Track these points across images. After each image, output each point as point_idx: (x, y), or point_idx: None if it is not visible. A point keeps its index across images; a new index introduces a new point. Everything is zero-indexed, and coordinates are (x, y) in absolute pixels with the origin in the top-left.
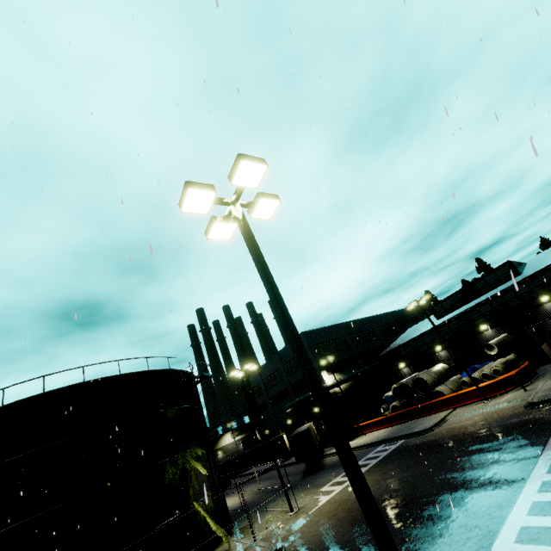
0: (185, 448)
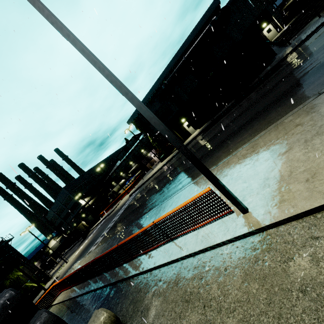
0: (12, 271)
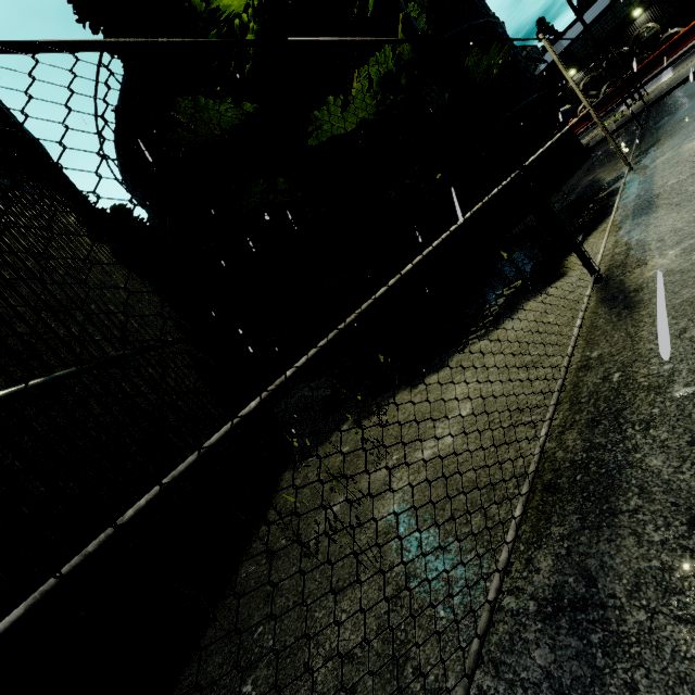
0: None
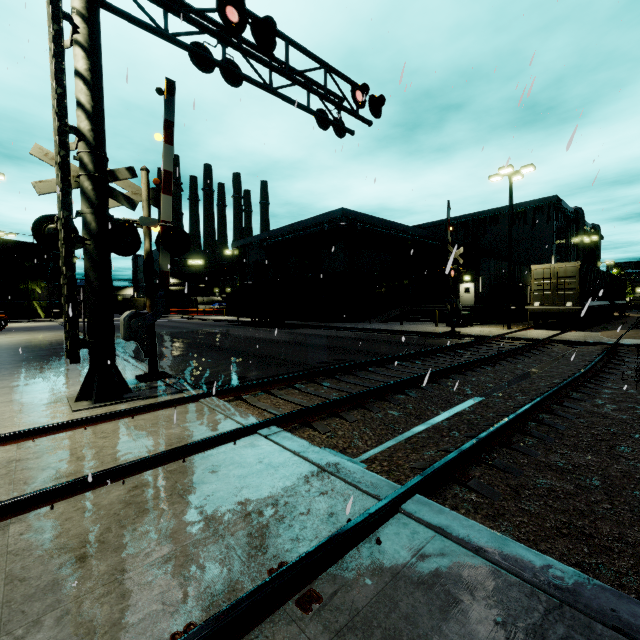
0: (35, 281)
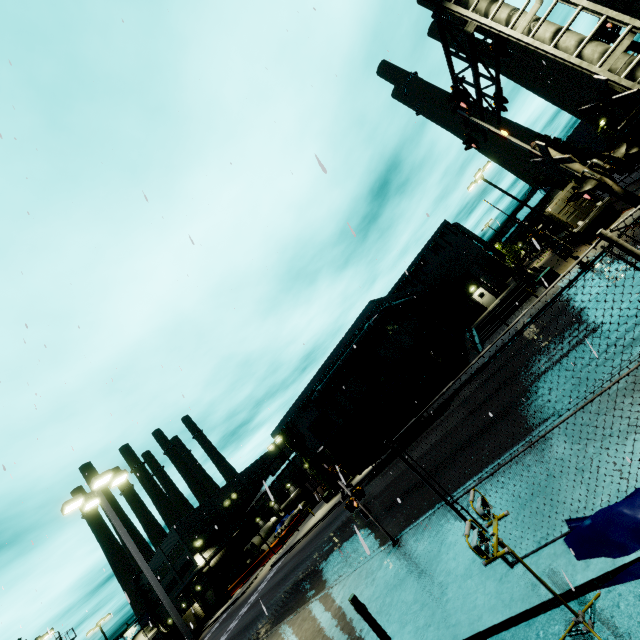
0: None
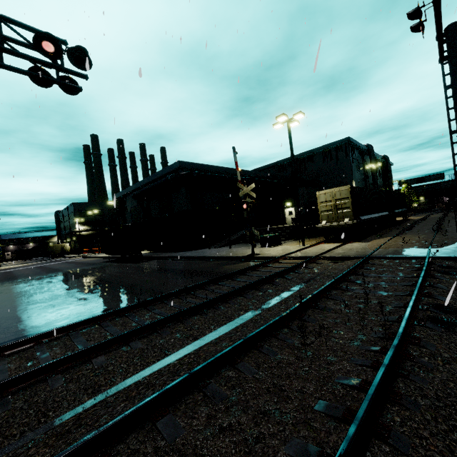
0: None
